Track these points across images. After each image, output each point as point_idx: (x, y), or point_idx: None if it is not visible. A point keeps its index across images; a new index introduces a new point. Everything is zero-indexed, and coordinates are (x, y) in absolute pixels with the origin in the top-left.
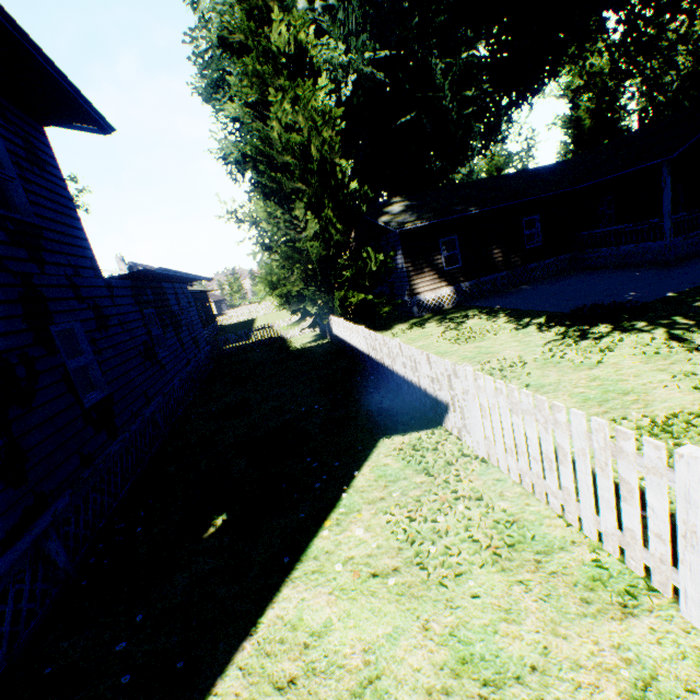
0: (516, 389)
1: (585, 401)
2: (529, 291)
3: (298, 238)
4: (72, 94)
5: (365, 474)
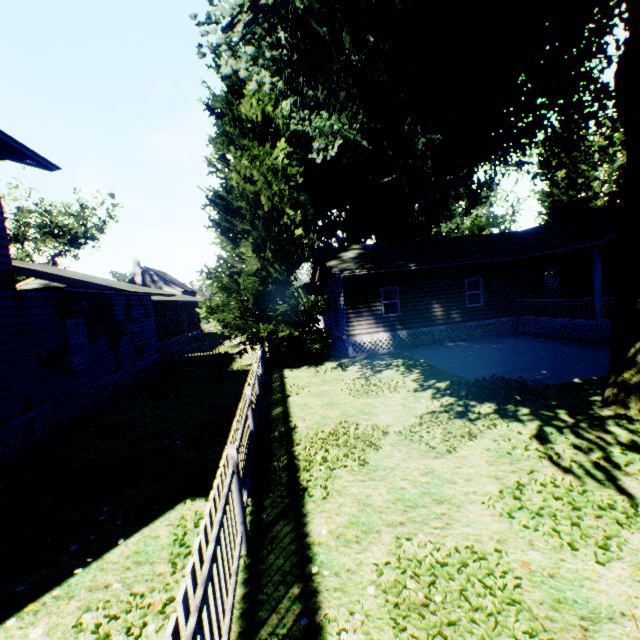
0: (212, 500)
1: (396, 502)
2: (461, 348)
3: (244, 271)
4: (3, 139)
5: (129, 544)
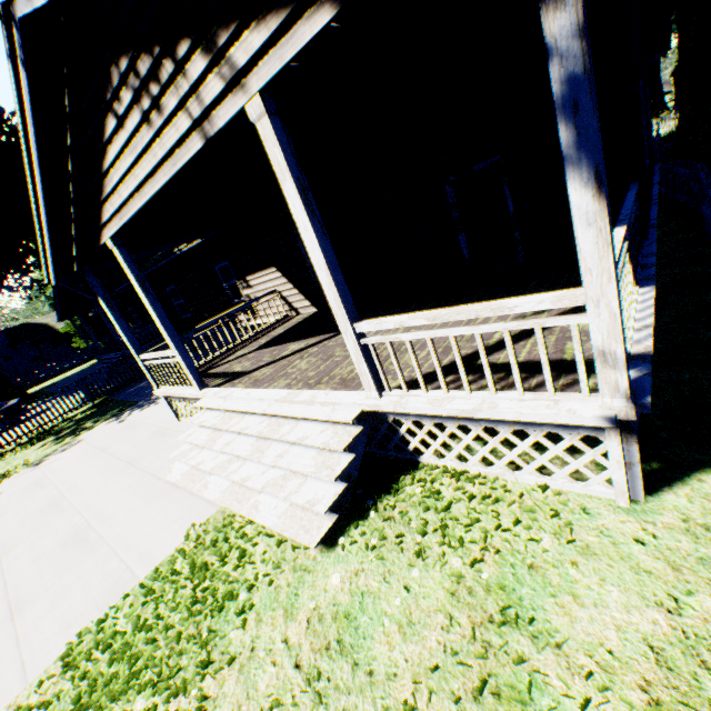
0: None
1: None
2: None
3: None
4: None
5: None
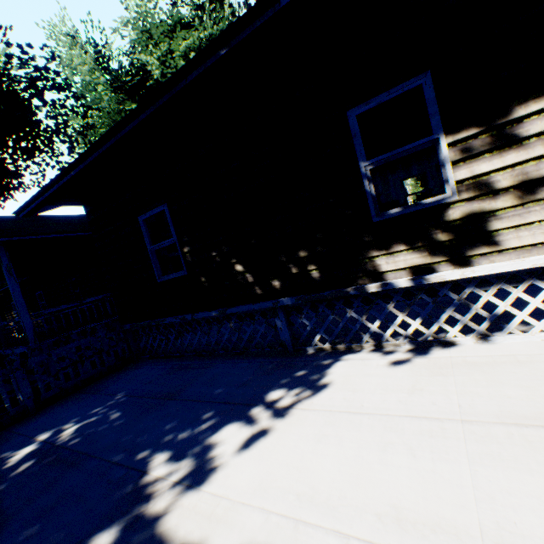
0: None
1: None
2: None
3: None
4: None
5: None
